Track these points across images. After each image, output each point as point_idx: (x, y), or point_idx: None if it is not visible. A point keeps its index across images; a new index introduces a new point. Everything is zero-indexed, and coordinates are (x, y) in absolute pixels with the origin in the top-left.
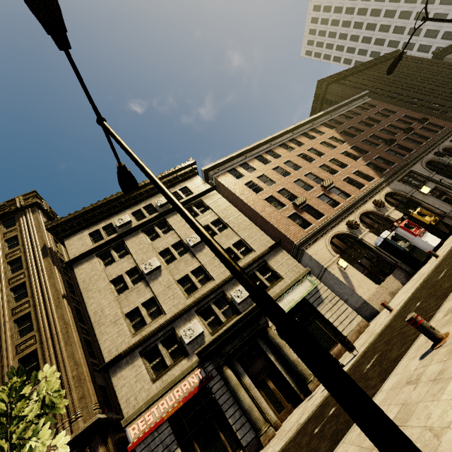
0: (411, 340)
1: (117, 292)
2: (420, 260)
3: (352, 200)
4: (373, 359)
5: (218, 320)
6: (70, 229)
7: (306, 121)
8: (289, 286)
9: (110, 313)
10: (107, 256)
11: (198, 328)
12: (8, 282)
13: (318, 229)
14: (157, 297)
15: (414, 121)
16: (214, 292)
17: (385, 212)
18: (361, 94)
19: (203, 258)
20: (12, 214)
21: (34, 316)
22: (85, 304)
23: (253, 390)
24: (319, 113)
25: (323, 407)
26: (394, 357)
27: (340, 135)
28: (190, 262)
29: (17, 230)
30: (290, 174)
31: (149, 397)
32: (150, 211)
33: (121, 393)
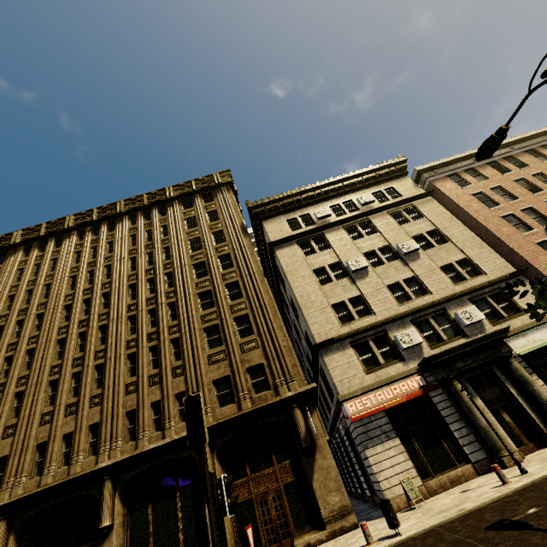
0: None
1: (319, 282)
2: None
3: None
4: None
5: (436, 336)
6: (268, 212)
7: None
8: (536, 323)
9: (316, 300)
10: (306, 245)
11: (417, 337)
12: (214, 251)
13: None
14: (365, 297)
15: None
16: (433, 307)
17: None
18: None
19: (417, 269)
20: (209, 189)
21: (242, 285)
22: (290, 286)
23: (488, 414)
24: None
25: None
26: None
27: None
28: (401, 270)
29: (215, 205)
30: (542, 191)
31: (363, 385)
32: (350, 208)
33: (334, 372)
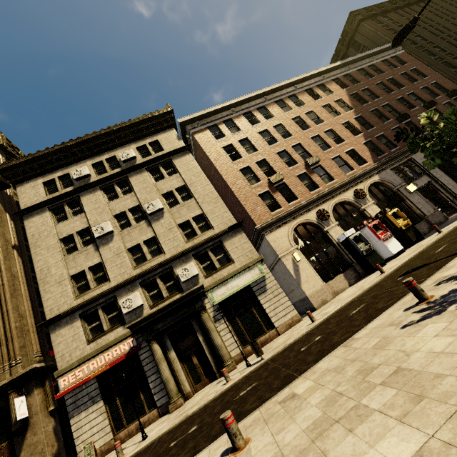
0: (262, 400)
1: (67, 251)
2: (373, 266)
3: (332, 186)
4: (250, 387)
5: (161, 294)
6: (23, 174)
7: (315, 73)
8: (237, 271)
9: (56, 273)
10: (61, 210)
11: (137, 301)
12: None
13: (285, 215)
14: (105, 263)
15: (442, 92)
16: (162, 267)
17: (362, 205)
18: None
19: (158, 229)
20: None
21: None
22: (32, 260)
23: (176, 364)
24: (335, 63)
25: (203, 411)
26: (243, 410)
27: (349, 99)
28: (144, 231)
29: None
30: (276, 143)
31: (82, 355)
32: (113, 165)
33: (58, 348)
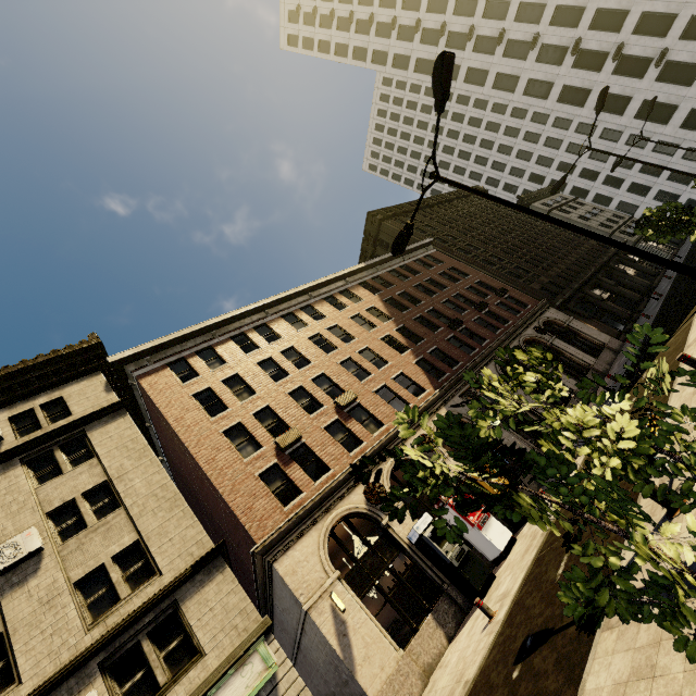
0: None
1: None
2: (476, 588)
3: (382, 438)
4: None
5: None
6: None
7: (334, 277)
8: (209, 682)
9: None
10: None
11: None
12: None
13: (308, 508)
14: None
15: (490, 291)
16: None
17: (434, 461)
18: (424, 243)
19: (16, 609)
20: None
21: None
22: None
23: None
24: (358, 265)
25: None
26: None
27: (384, 306)
28: None
29: None
30: (287, 377)
31: None
32: None
33: None
